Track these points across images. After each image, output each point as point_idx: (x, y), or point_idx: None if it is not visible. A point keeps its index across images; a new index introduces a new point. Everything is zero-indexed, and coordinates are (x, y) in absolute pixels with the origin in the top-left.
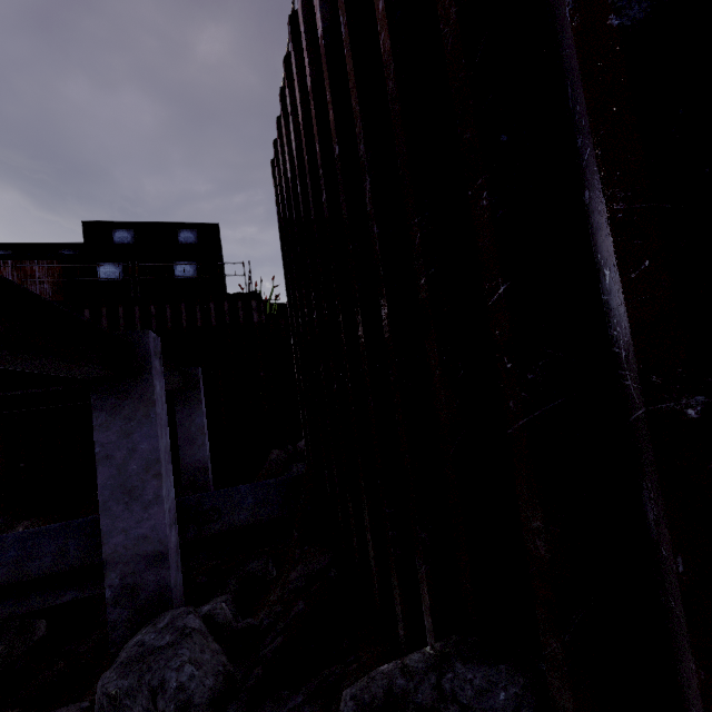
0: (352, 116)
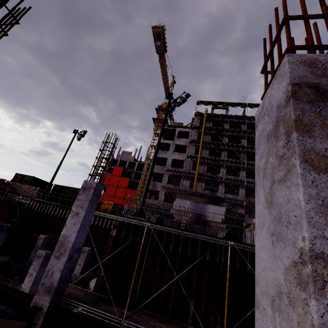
0: (47, 221)
